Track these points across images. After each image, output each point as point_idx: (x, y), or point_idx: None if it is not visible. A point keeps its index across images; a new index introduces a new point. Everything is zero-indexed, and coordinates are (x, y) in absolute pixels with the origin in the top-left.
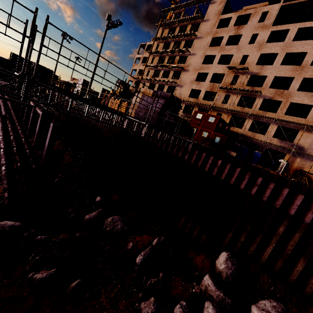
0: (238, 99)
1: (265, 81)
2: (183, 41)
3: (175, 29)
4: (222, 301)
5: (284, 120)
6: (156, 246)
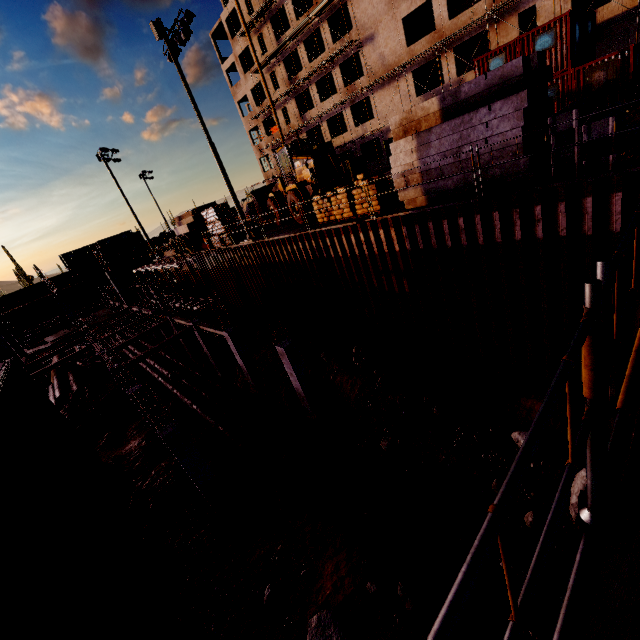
0: None
1: None
2: None
3: None
4: None
5: None
6: None
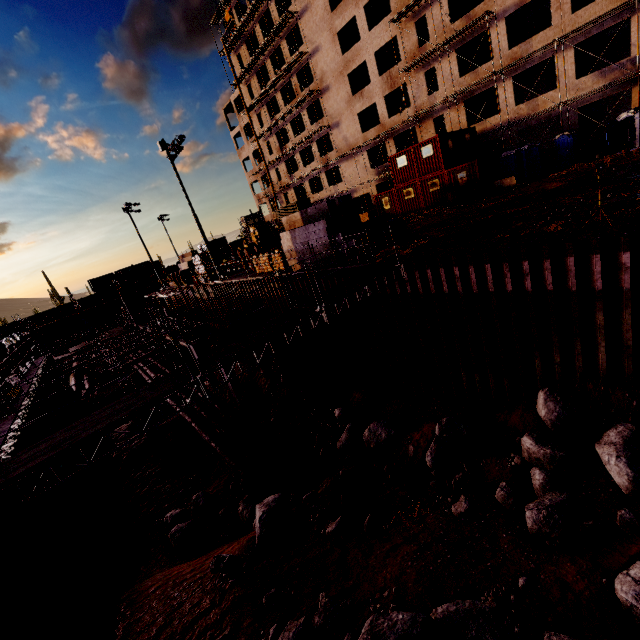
0: (454, 61)
1: None
2: (282, 44)
3: (254, 33)
4: (554, 459)
5: (577, 28)
6: (442, 435)
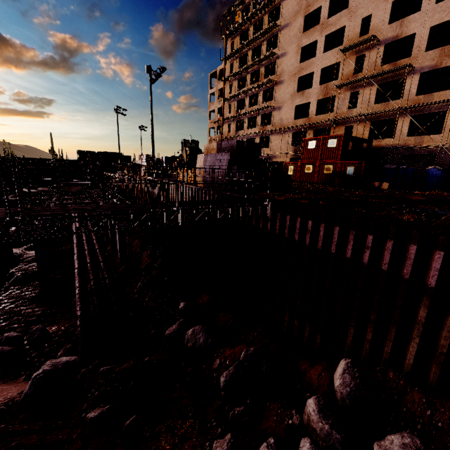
0: (374, 91)
1: (414, 43)
2: (263, 44)
3: (248, 31)
4: (329, 437)
5: None
6: (244, 362)
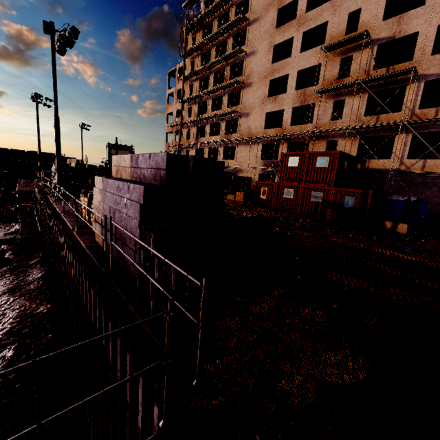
0: (363, 101)
1: (416, 44)
2: (229, 40)
3: (212, 27)
4: None
5: None
6: None
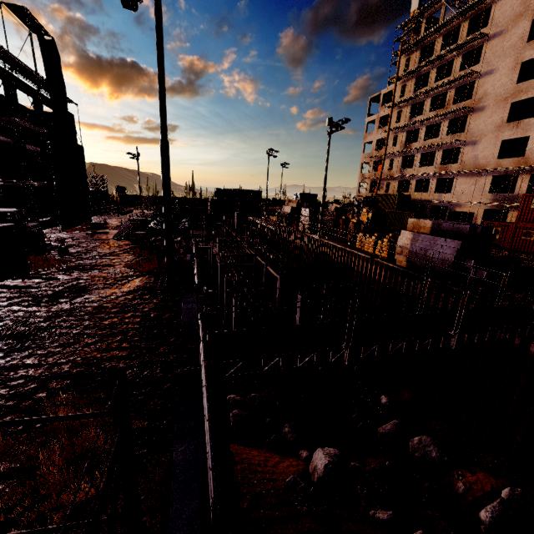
0: None
1: None
2: (456, 59)
3: (432, 43)
4: None
5: None
6: (510, 502)
